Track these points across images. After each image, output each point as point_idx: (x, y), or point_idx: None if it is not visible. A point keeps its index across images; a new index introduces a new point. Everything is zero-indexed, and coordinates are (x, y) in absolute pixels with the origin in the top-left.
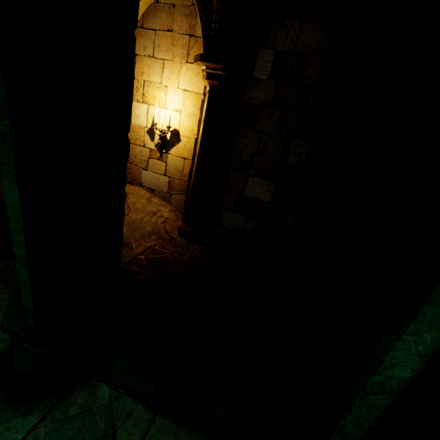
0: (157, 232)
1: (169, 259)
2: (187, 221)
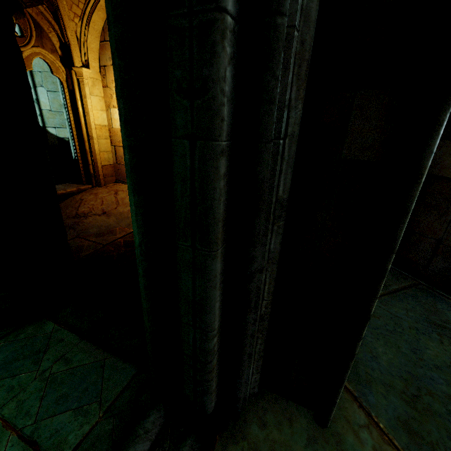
0: None
1: None
2: None
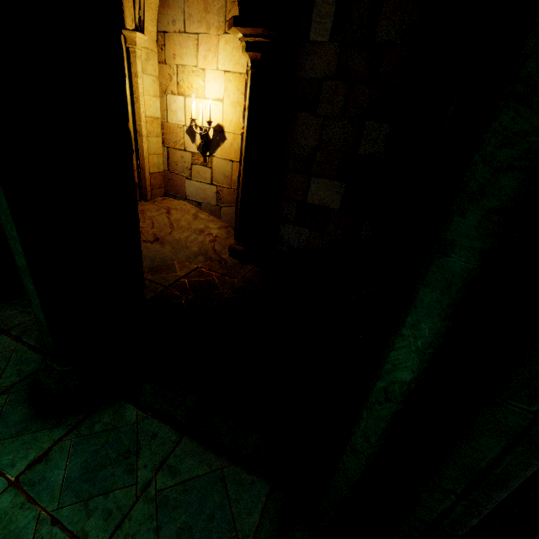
0: (204, 253)
1: (216, 282)
2: (238, 238)
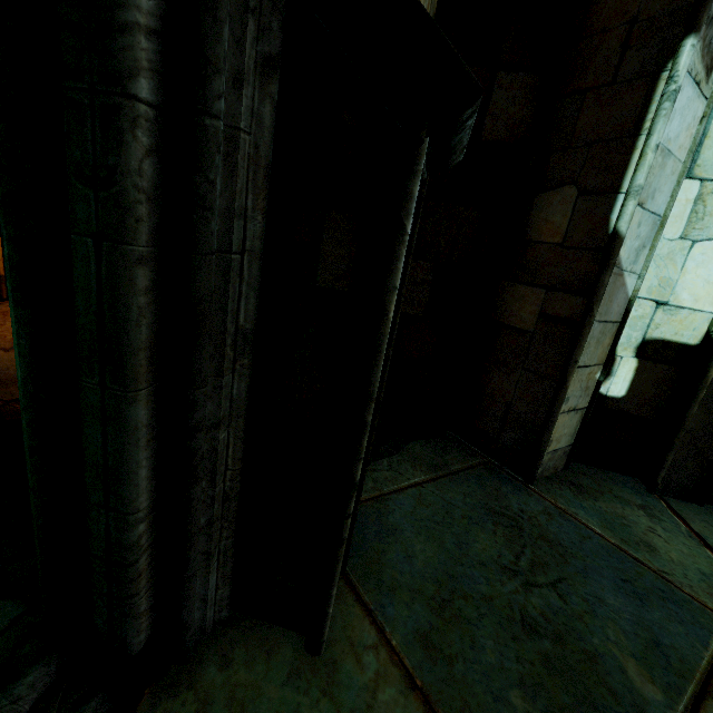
0: None
1: None
2: None
